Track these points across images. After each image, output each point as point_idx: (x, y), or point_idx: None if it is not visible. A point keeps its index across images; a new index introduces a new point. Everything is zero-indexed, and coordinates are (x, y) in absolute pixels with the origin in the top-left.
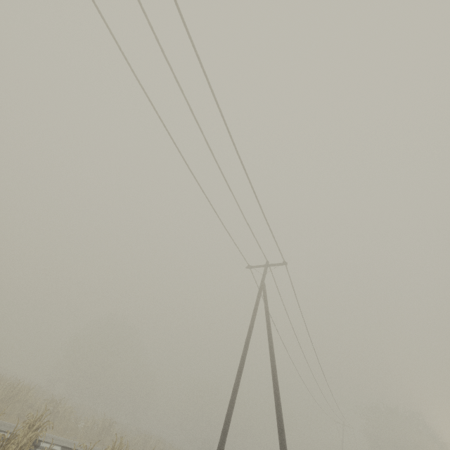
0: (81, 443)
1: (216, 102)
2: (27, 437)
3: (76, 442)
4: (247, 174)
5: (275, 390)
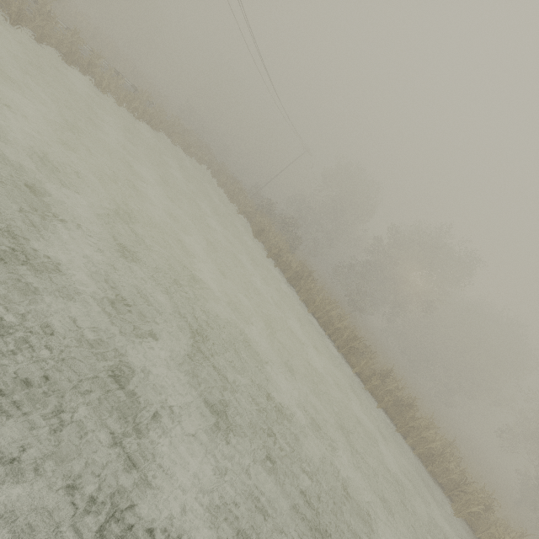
0: None
1: None
2: None
3: None
4: None
5: None
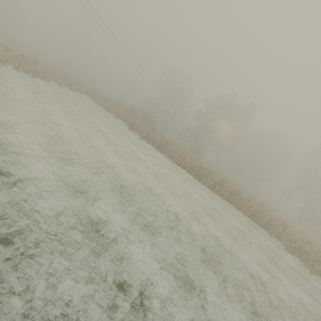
0: None
1: None
2: None
3: None
4: None
5: None
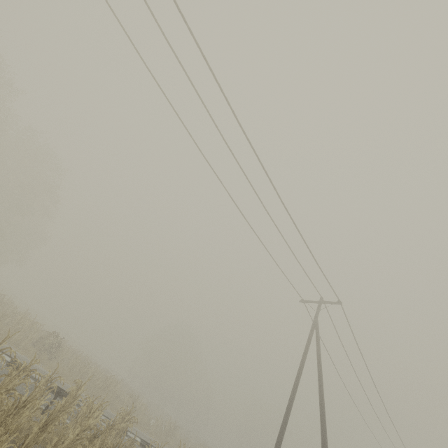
0: (152, 438)
1: (265, 171)
2: (121, 426)
3: (149, 437)
4: (295, 224)
5: (322, 436)
